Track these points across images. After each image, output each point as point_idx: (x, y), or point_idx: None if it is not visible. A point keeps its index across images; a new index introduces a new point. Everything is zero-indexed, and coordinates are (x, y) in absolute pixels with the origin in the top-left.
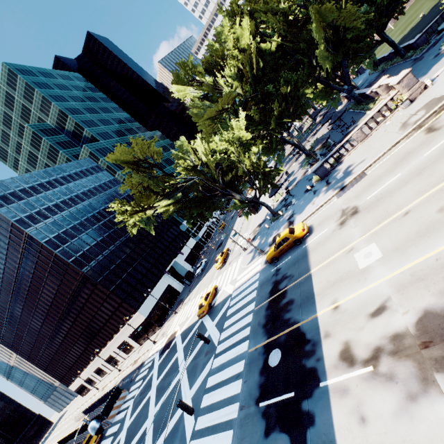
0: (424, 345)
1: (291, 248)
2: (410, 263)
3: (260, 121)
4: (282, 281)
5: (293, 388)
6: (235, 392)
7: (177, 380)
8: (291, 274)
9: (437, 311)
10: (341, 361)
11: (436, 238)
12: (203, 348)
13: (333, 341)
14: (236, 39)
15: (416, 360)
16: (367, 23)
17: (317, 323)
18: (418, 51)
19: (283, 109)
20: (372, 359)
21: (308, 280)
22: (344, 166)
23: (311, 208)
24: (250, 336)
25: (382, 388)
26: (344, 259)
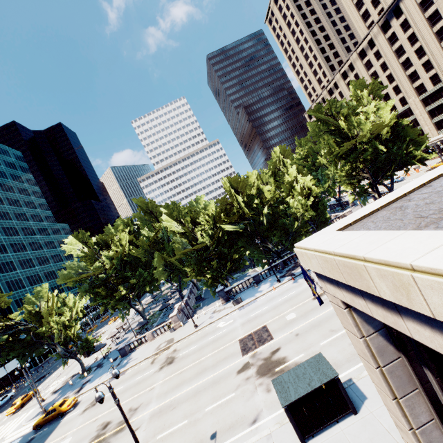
0: None
1: (55, 418)
2: None
3: (107, 296)
4: None
5: None
6: None
7: None
8: None
9: None
10: None
11: None
12: None
13: None
14: (121, 238)
15: None
16: None
17: None
18: None
19: (126, 293)
20: None
21: None
22: (133, 354)
23: (95, 382)
24: None
25: None
26: None
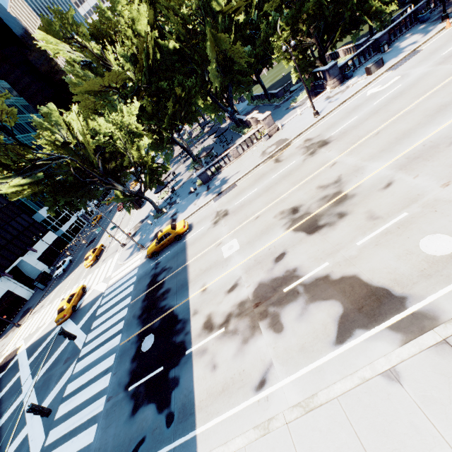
0: (256, 305)
1: (172, 242)
2: (255, 252)
3: (152, 115)
4: (160, 273)
5: (163, 363)
6: (102, 387)
7: (19, 403)
8: (170, 266)
9: (265, 282)
10: (204, 330)
11: (271, 235)
12: (62, 356)
13: (199, 316)
14: (133, 18)
15: (251, 316)
16: (249, 63)
17: (188, 305)
18: (278, 101)
19: (176, 110)
20: (225, 323)
21: (184, 270)
22: (222, 175)
23: (193, 208)
24: (123, 329)
25: (229, 341)
26: (214, 251)
